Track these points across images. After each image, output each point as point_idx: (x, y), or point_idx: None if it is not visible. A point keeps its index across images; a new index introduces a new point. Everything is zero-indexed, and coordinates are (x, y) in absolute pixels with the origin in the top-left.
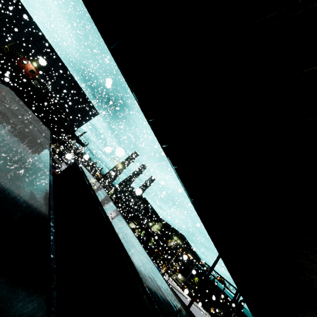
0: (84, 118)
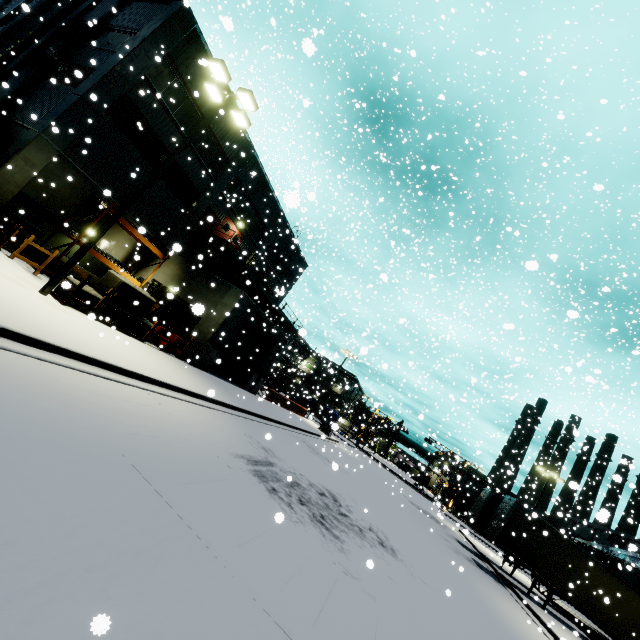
0: (290, 282)
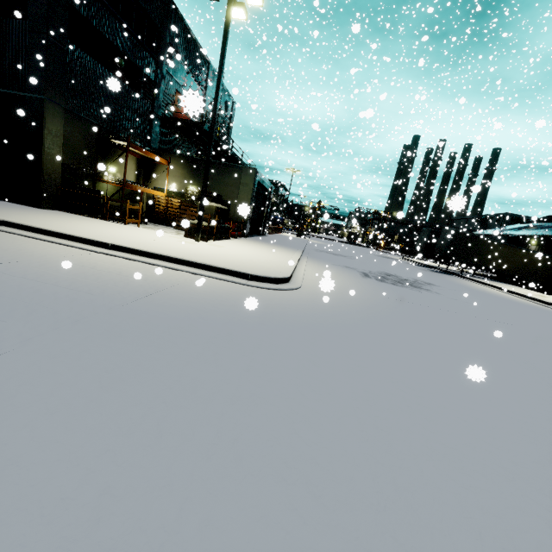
0: (229, 128)
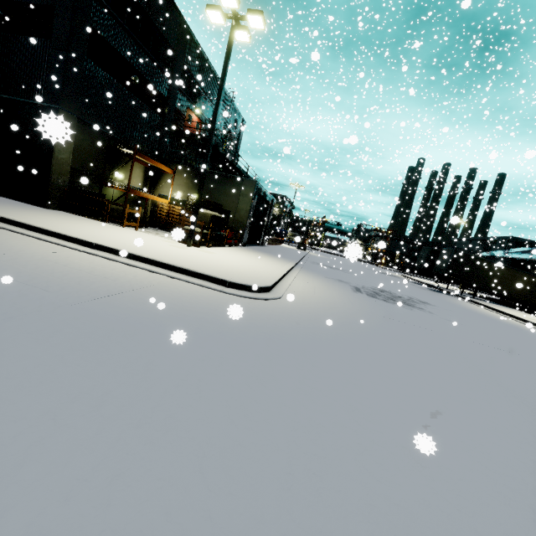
0: (238, 144)
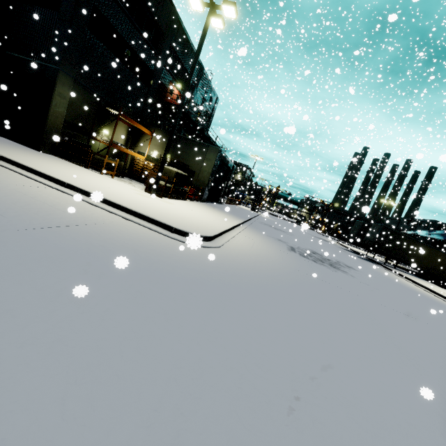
0: (210, 117)
